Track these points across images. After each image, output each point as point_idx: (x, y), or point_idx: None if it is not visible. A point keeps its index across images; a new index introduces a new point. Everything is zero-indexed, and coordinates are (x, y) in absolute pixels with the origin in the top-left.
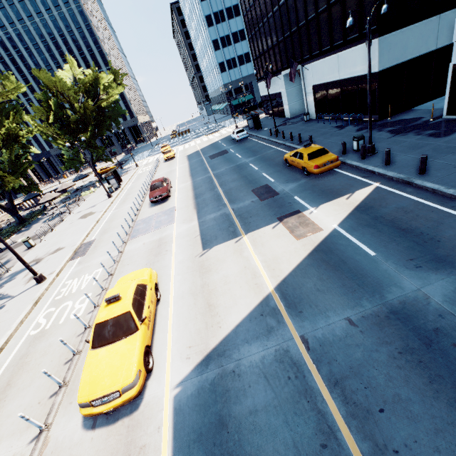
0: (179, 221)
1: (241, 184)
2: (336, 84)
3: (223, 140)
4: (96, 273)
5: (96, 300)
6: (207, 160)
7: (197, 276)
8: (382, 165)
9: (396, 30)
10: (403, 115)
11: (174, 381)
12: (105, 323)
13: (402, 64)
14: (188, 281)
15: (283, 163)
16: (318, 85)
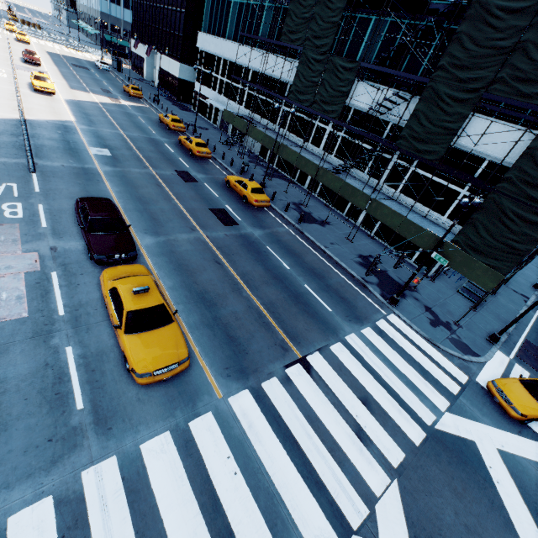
0: (54, 78)
1: (96, 85)
2: (167, 73)
3: (87, 61)
4: (1, 70)
5: (12, 77)
6: (71, 65)
7: (69, 92)
8: (156, 105)
9: (188, 66)
10: (186, 105)
11: (64, 99)
12: (40, 76)
13: (189, 82)
14: (65, 91)
15: (123, 90)
16: (161, 68)
